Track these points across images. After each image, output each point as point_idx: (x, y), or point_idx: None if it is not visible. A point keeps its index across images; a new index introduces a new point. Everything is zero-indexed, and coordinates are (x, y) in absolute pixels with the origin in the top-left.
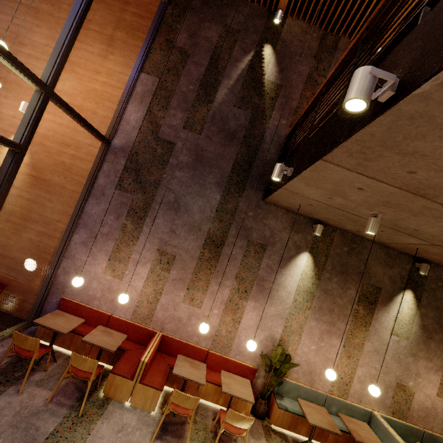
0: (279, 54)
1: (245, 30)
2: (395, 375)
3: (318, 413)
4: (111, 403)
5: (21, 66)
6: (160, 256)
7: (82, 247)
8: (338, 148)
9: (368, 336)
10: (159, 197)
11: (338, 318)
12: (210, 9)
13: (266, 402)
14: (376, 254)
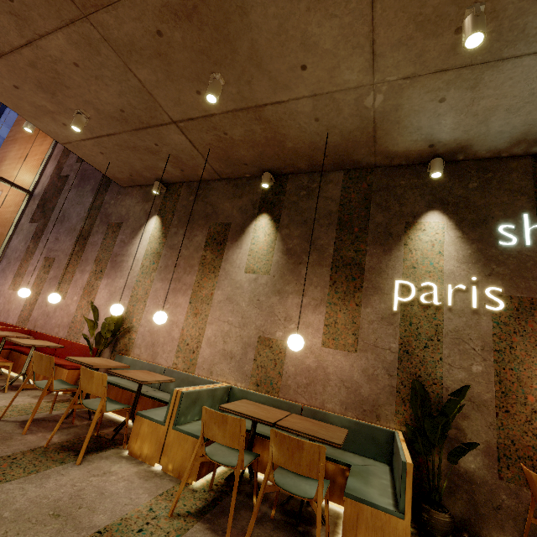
0: None
1: None
2: (255, 326)
3: (104, 362)
4: None
5: None
6: (45, 262)
7: (2, 273)
8: None
9: (218, 283)
10: (53, 217)
11: (184, 271)
12: None
13: None
14: (223, 191)
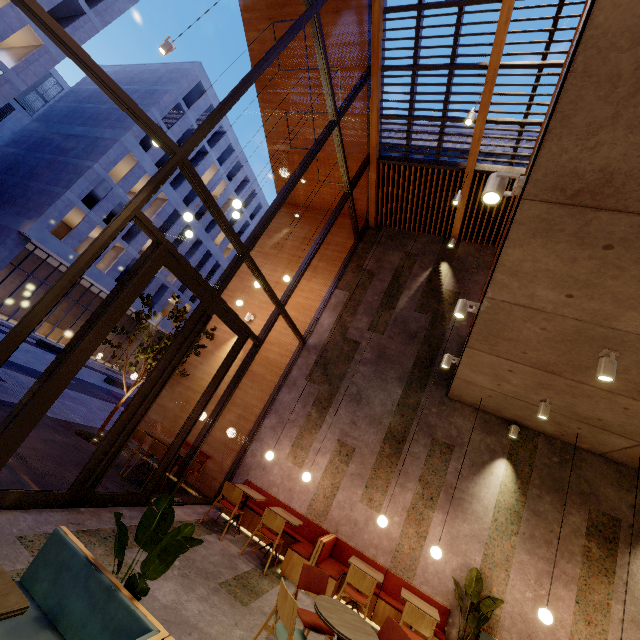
0: (455, 268)
1: (423, 253)
2: None
3: None
4: (287, 580)
5: (275, 296)
6: (340, 447)
7: (271, 431)
8: (471, 338)
9: (615, 593)
10: (343, 389)
11: (560, 554)
12: (393, 242)
13: None
14: (601, 470)
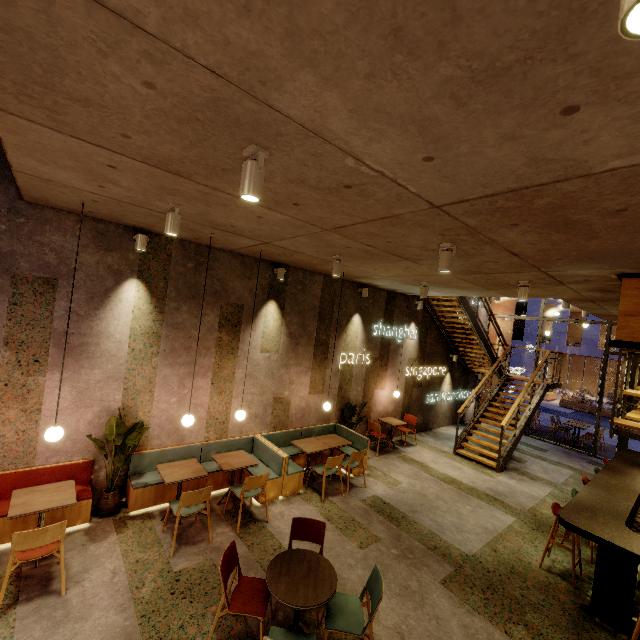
0: None
1: None
2: (272, 392)
3: (183, 468)
4: None
5: None
6: None
7: None
8: None
9: (238, 363)
10: None
11: (198, 354)
12: None
13: (117, 492)
14: (230, 266)
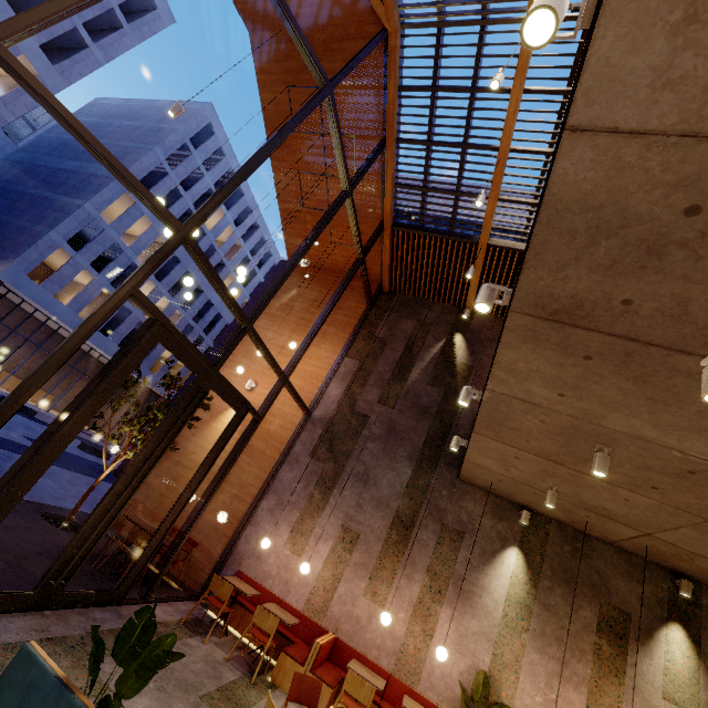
0: (469, 340)
1: (437, 323)
2: None
3: None
4: (278, 690)
5: (279, 368)
6: (343, 533)
7: (268, 514)
8: (476, 424)
9: (625, 695)
10: (349, 468)
11: (571, 653)
12: (407, 309)
13: None
14: (611, 560)
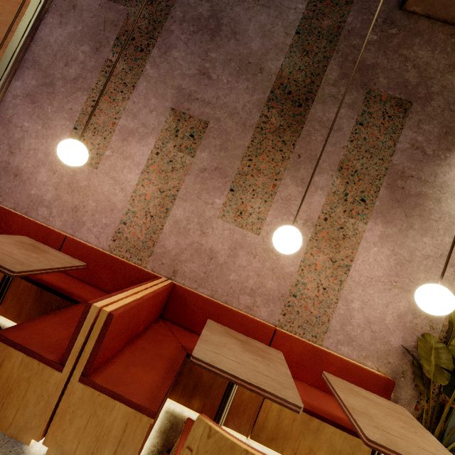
0: None
1: None
2: None
3: None
4: None
5: None
6: (175, 122)
7: (26, 104)
8: None
9: None
10: (179, 10)
11: None
12: None
13: None
14: None
